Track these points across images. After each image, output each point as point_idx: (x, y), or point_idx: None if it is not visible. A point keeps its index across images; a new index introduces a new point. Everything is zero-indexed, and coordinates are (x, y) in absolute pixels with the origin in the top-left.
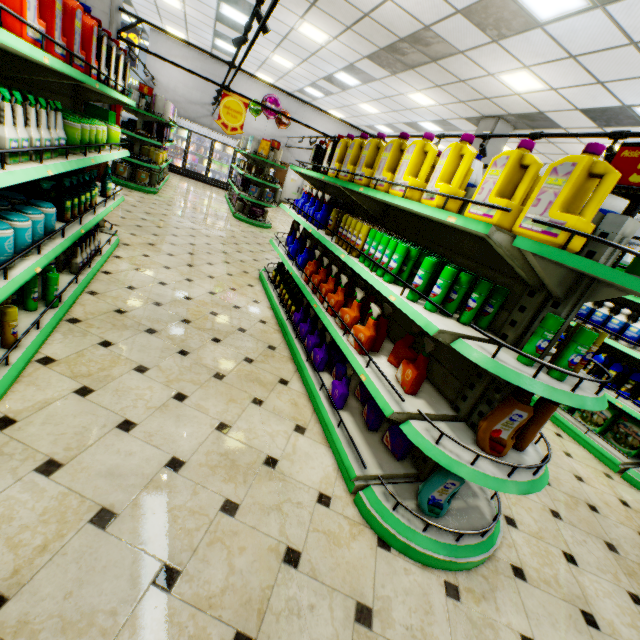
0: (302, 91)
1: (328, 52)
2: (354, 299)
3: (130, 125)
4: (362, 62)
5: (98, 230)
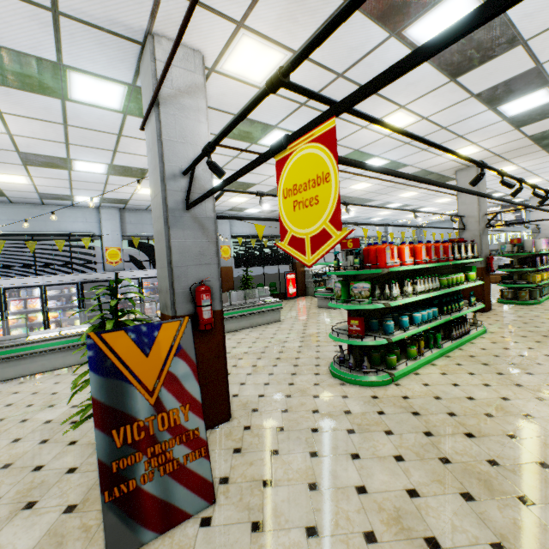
0: None
1: None
2: None
3: (509, 264)
4: None
5: (467, 322)
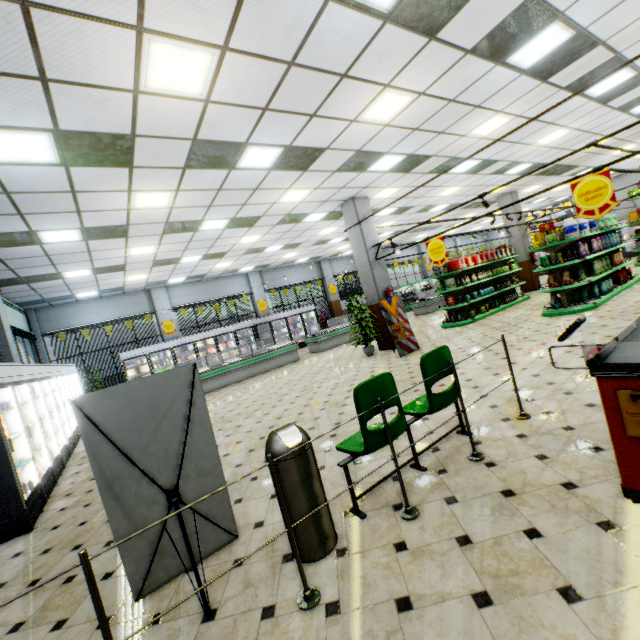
0: None
1: None
2: None
3: None
4: None
5: (515, 294)
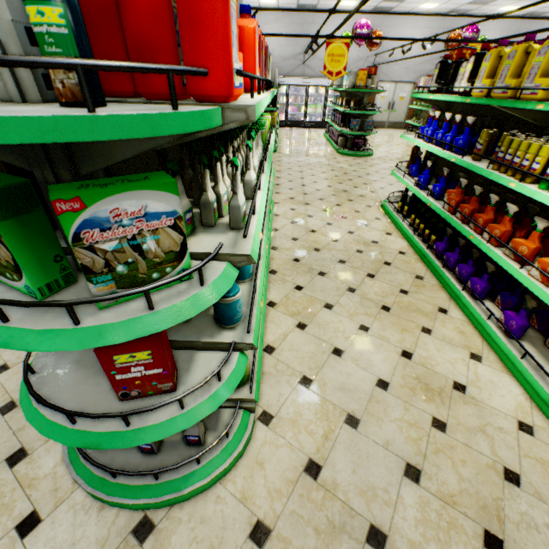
0: None
1: None
2: (524, 226)
3: None
4: None
5: None
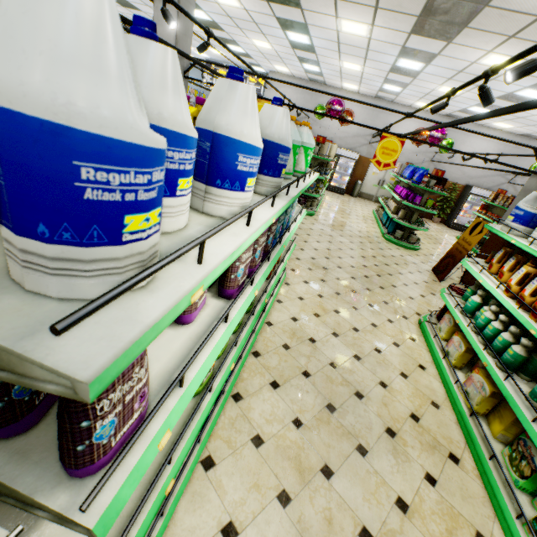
0: (382, 90)
1: (377, 42)
2: None
3: None
4: (411, 40)
5: None
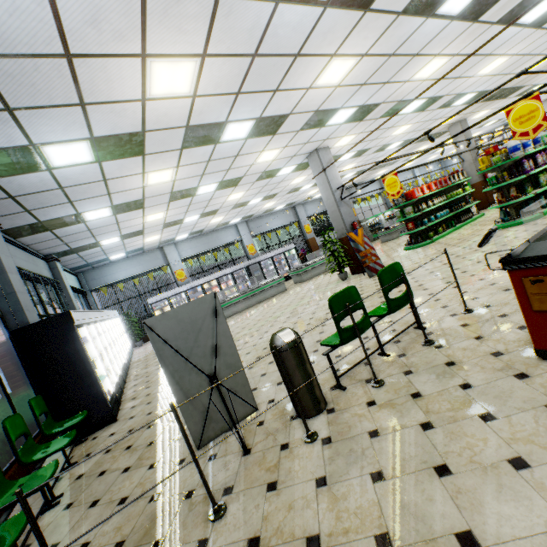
0: None
1: None
2: None
3: None
4: None
5: (469, 213)
